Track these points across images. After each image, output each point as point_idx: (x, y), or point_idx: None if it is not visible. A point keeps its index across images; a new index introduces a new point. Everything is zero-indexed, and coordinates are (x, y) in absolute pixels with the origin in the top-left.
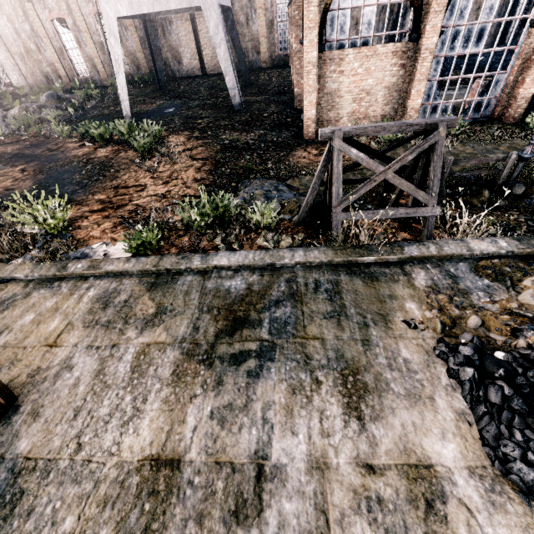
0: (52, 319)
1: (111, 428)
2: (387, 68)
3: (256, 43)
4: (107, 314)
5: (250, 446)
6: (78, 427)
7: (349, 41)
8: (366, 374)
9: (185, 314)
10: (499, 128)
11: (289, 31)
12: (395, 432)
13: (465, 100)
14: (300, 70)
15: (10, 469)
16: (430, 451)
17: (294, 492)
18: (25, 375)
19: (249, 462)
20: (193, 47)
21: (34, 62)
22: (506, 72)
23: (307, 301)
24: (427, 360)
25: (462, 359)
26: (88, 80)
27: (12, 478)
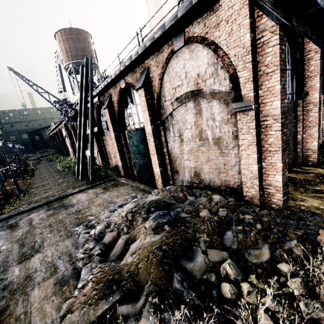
0: None
1: None
2: None
3: None
4: None
5: None
6: None
7: None
8: None
9: None
10: None
11: None
12: None
13: None
14: None
15: None
16: None
17: None
18: None
19: None
20: None
21: None
22: None
23: None
24: None
25: None
26: None
27: None
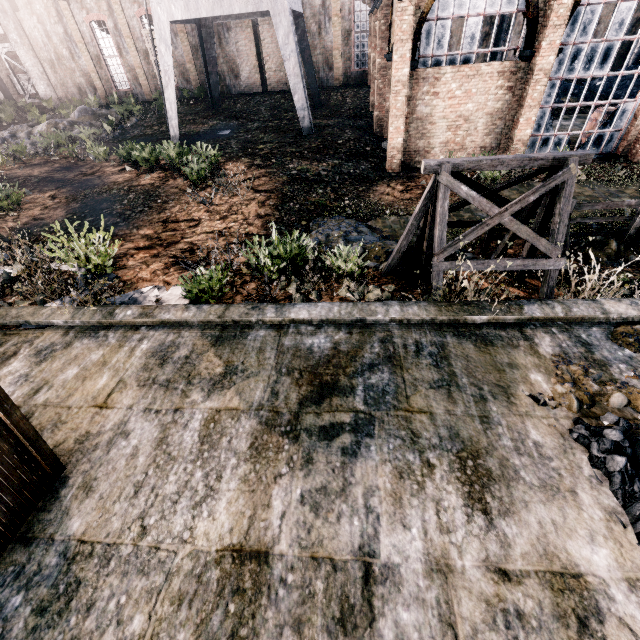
0: (99, 374)
1: (180, 509)
2: (491, 91)
3: (329, 57)
4: (165, 371)
5: (353, 540)
6: (140, 506)
7: (447, 57)
8: (489, 458)
9: (260, 376)
10: (624, 167)
11: (368, 43)
12: (532, 531)
13: (584, 132)
14: (383, 90)
15: (62, 553)
16: (577, 557)
17: (411, 599)
18: (72, 440)
19: (353, 559)
20: (253, 60)
21: (66, 71)
22: (635, 100)
23: (408, 366)
24: (563, 445)
25: (609, 445)
26: (128, 94)
27: (64, 564)
